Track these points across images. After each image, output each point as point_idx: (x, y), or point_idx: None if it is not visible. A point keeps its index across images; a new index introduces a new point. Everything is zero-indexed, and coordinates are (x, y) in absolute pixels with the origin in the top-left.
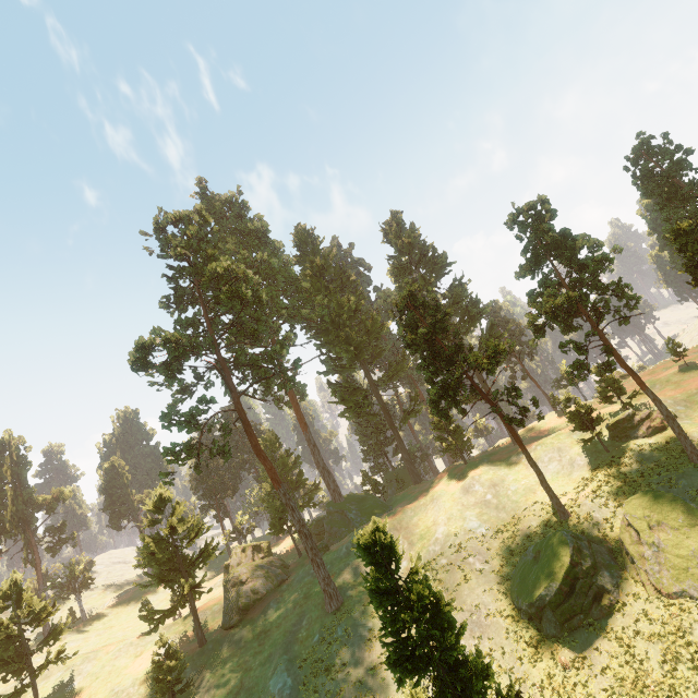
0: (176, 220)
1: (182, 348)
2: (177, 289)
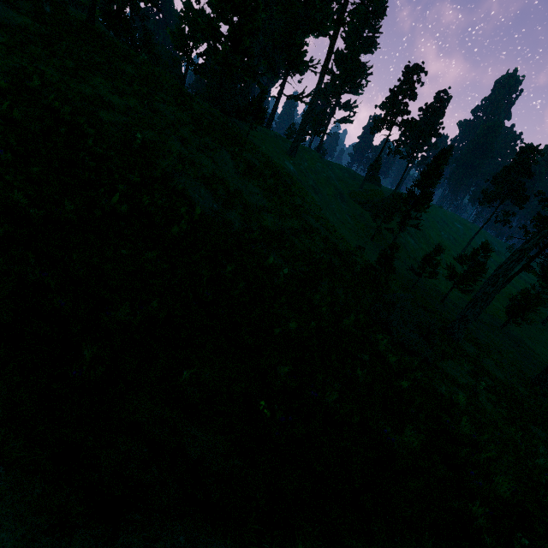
0: None
1: None
2: None
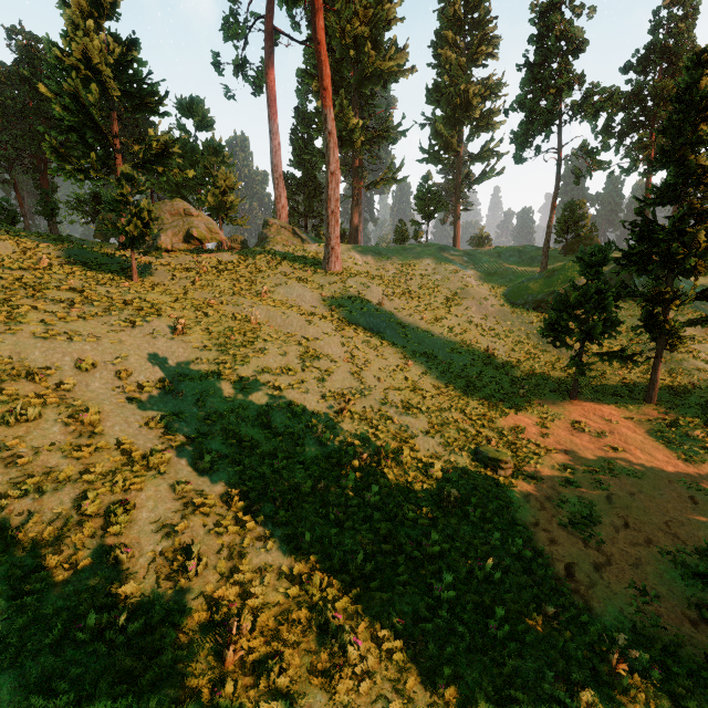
0: None
1: None
2: None
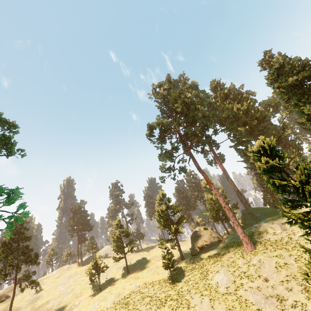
0: (159, 86)
1: (164, 127)
2: (161, 110)
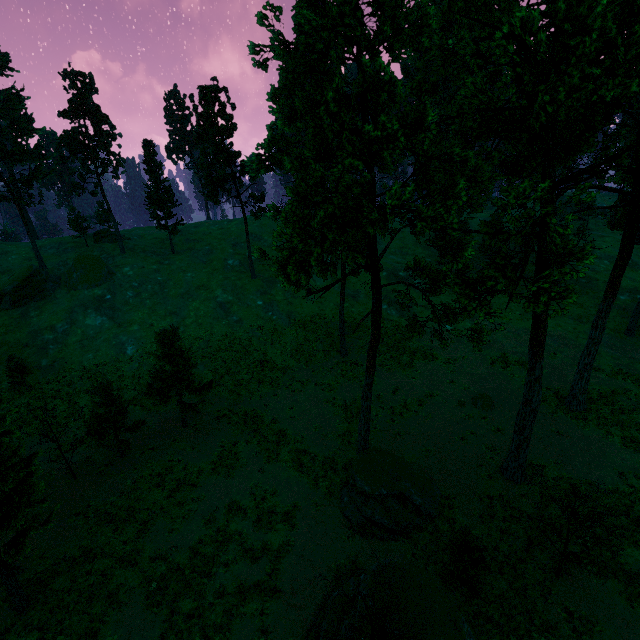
0: None
1: None
2: None
